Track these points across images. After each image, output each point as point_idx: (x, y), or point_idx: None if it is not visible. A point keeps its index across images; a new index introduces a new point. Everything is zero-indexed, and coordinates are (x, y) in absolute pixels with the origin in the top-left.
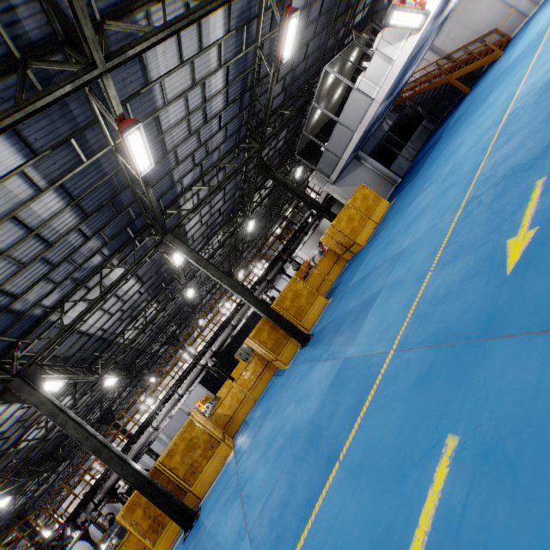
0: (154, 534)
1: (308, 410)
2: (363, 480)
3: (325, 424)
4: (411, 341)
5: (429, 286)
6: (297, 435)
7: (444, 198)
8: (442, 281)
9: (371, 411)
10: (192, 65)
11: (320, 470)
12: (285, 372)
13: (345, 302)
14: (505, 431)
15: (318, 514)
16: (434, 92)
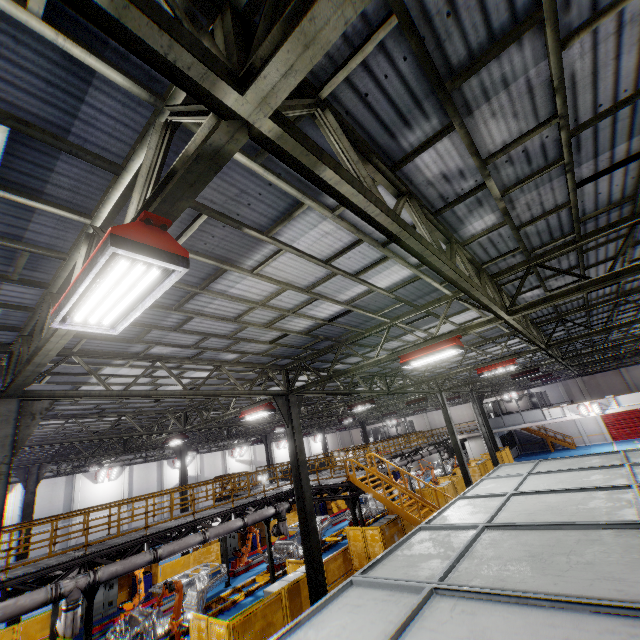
0: None
1: None
2: None
3: None
4: None
5: None
6: None
7: None
8: None
9: None
10: None
11: None
12: None
13: None
14: None
15: None
16: (529, 437)
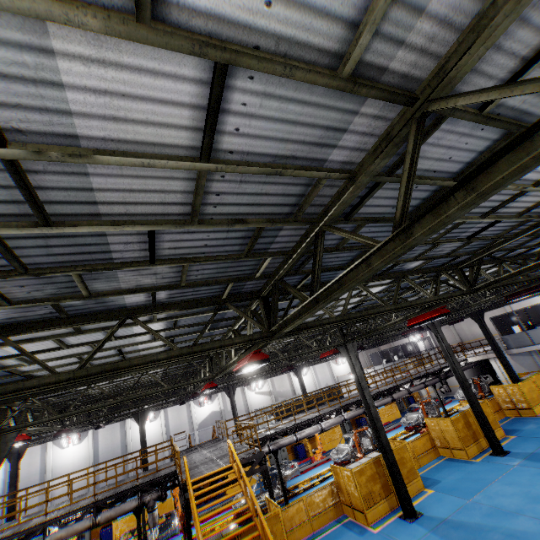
0: (367, 503)
1: None
2: None
3: None
4: None
5: None
6: None
7: None
8: None
9: None
10: None
11: None
12: (478, 463)
13: None
14: None
15: None
16: None
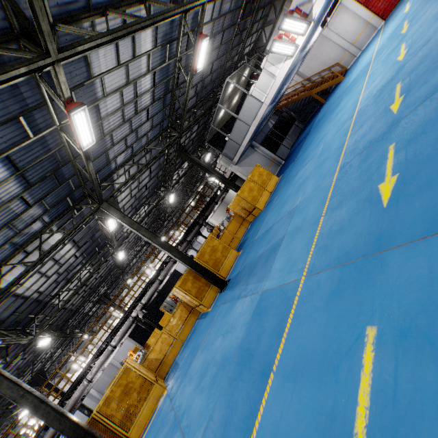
0: None
1: (236, 338)
2: (299, 382)
3: (254, 345)
4: (318, 267)
5: (324, 226)
6: (229, 361)
7: (322, 168)
8: (334, 221)
9: (295, 325)
10: (127, 68)
11: (257, 384)
12: (208, 314)
13: (254, 250)
14: (414, 313)
15: (261, 421)
16: (301, 102)
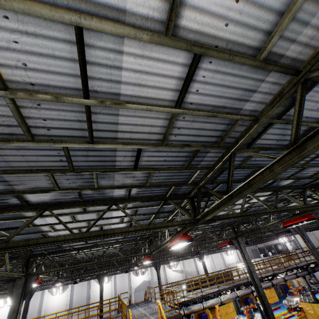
0: None
1: None
2: None
3: None
4: None
5: None
6: None
7: None
8: None
9: None
10: None
11: None
12: None
13: None
14: None
15: None
16: None
